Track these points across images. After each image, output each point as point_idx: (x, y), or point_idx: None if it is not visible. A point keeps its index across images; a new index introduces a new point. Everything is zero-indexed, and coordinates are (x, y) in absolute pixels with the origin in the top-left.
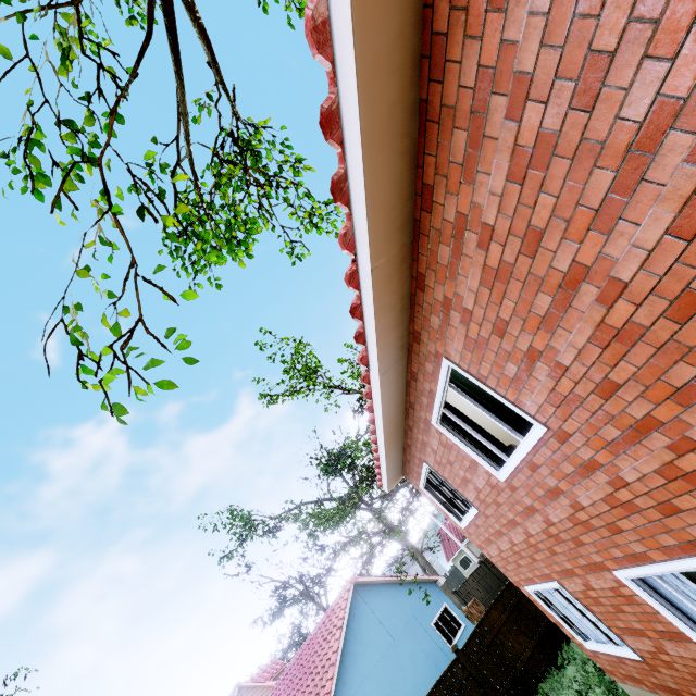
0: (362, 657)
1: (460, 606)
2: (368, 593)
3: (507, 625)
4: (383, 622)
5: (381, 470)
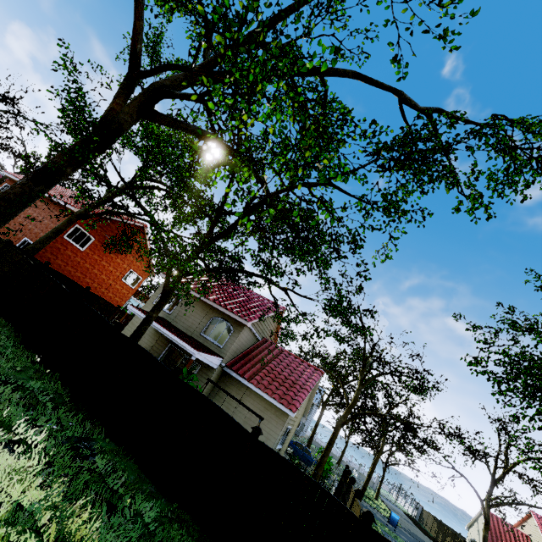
0: None
1: None
2: None
3: None
4: None
5: (11, 175)
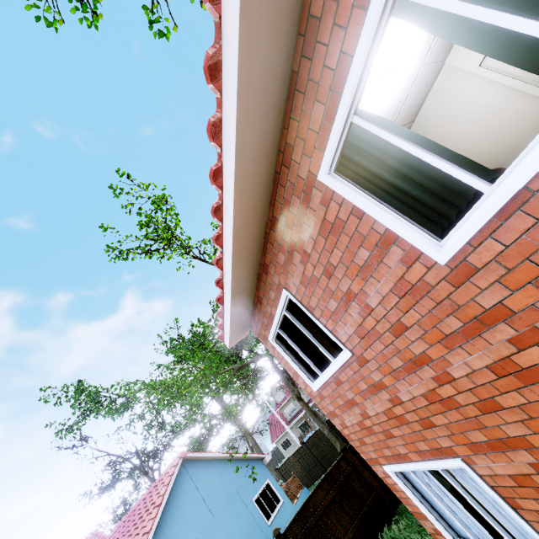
0: (177, 537)
1: (277, 481)
2: (195, 468)
3: (332, 506)
4: (206, 499)
5: (224, 307)
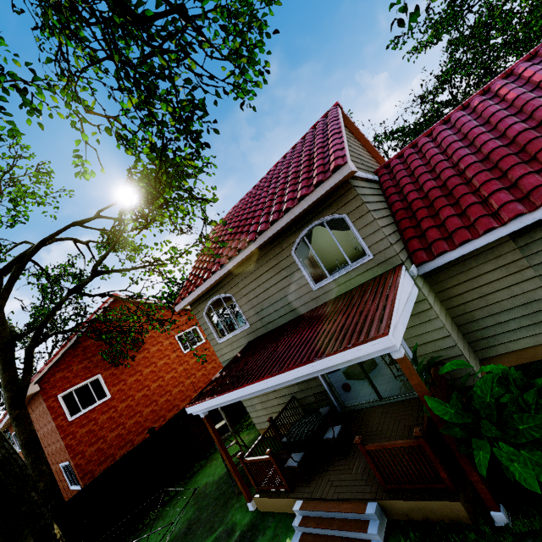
0: None
1: None
2: None
3: None
4: None
5: None
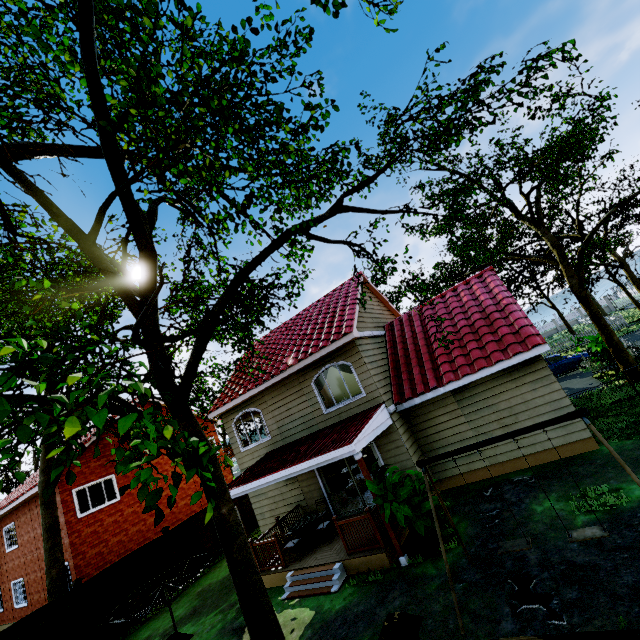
0: None
1: None
2: None
3: None
4: None
5: None
